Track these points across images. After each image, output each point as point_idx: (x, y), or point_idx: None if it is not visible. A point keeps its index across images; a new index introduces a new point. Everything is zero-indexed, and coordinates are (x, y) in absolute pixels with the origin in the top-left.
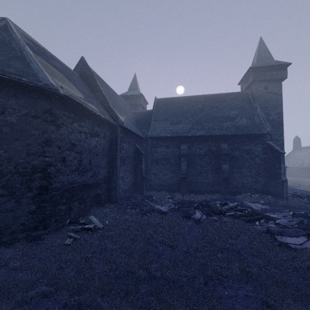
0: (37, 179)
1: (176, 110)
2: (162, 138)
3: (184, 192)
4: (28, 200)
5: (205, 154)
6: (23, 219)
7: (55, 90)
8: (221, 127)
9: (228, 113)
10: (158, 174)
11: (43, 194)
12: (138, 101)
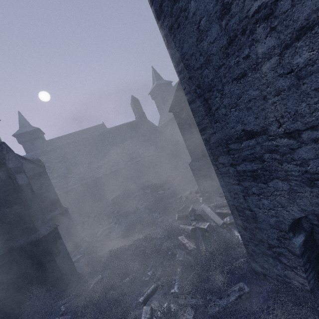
0: None
1: None
2: None
3: None
4: None
5: None
6: None
7: None
8: None
9: None
10: None
11: None
12: (171, 88)
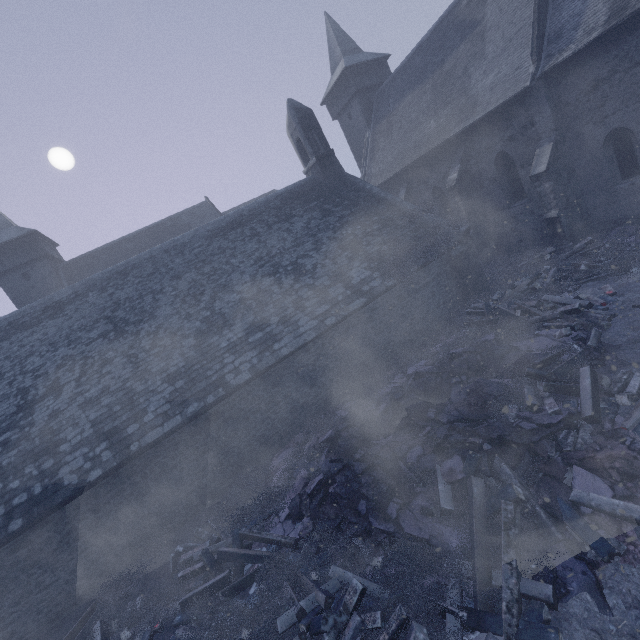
0: None
1: None
2: None
3: None
4: None
5: None
6: None
7: None
8: None
9: None
10: None
11: None
12: (386, 75)
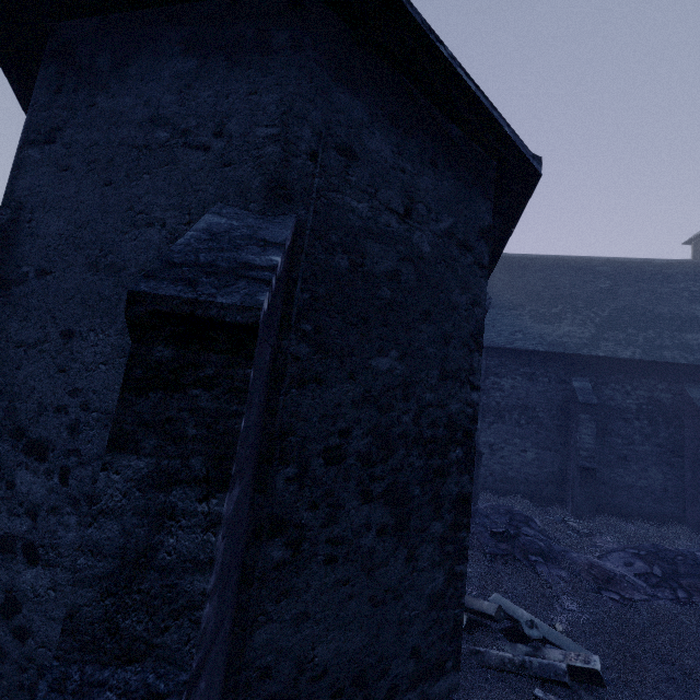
0: (453, 468)
1: (540, 286)
2: (517, 354)
3: (589, 508)
4: (431, 550)
5: (640, 409)
6: (416, 629)
7: (539, 165)
8: (684, 344)
9: (689, 310)
10: (499, 447)
11: (460, 528)
12: None
